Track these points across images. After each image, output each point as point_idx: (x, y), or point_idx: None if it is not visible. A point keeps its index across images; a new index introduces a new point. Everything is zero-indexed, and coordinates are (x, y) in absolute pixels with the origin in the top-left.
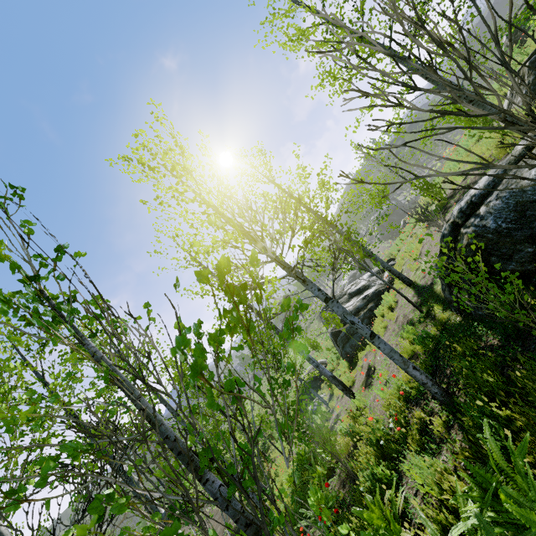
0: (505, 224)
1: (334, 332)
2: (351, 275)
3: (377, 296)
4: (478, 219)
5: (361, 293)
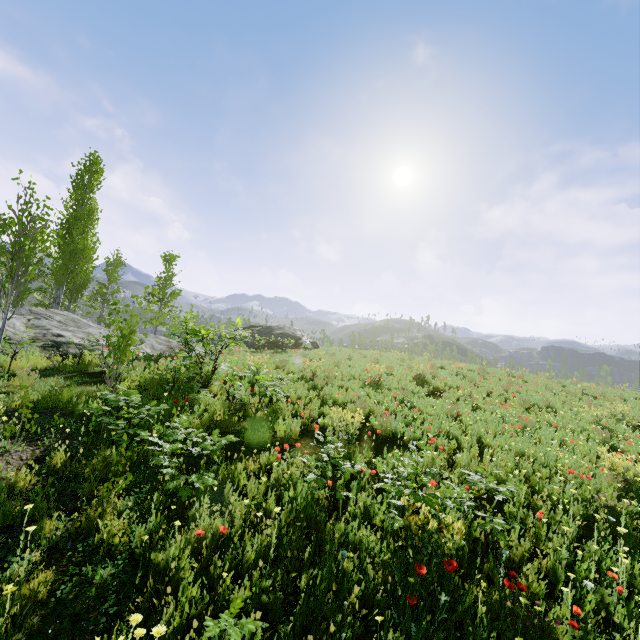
0: None
1: None
2: None
3: None
4: None
5: None
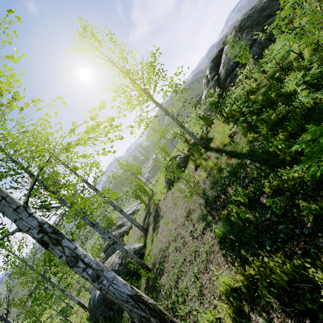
0: (93, 305)
1: (104, 250)
2: (146, 177)
3: (124, 234)
4: (92, 293)
5: (120, 228)
